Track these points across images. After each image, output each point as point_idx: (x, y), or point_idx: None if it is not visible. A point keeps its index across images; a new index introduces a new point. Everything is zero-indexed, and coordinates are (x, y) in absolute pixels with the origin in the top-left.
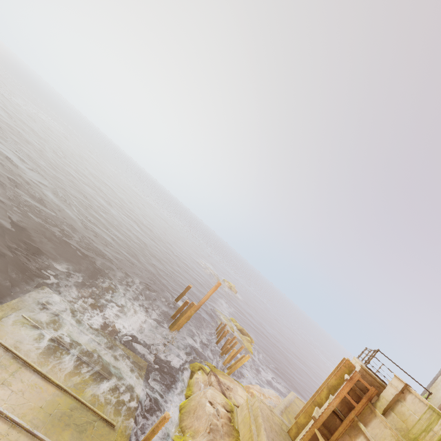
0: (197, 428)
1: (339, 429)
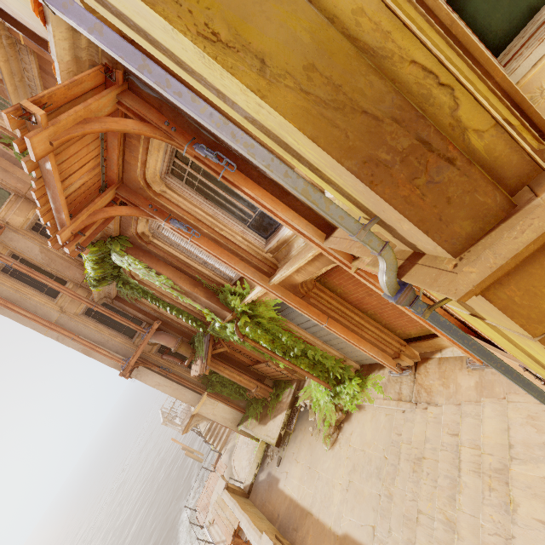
0: None
1: None
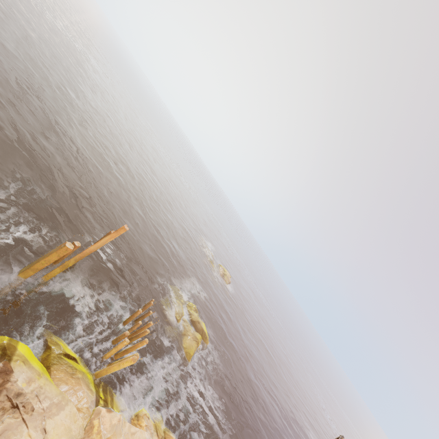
0: None
1: None
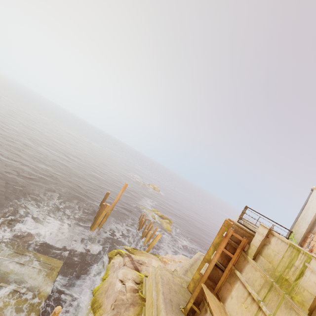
0: (105, 306)
1: (221, 279)
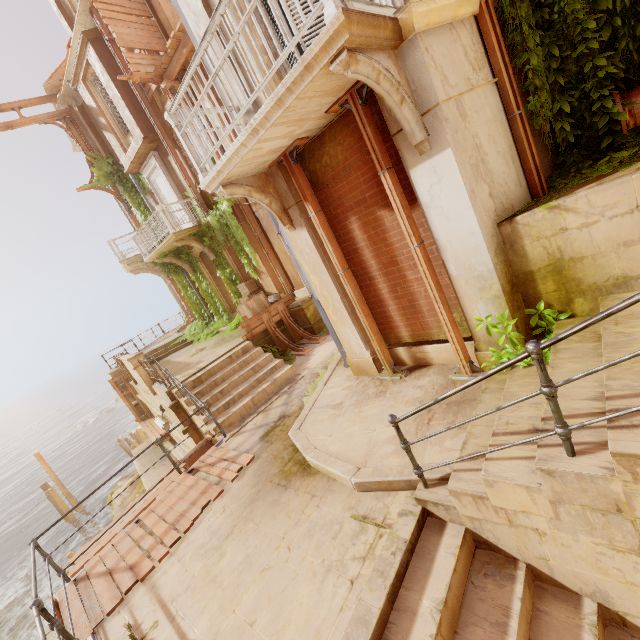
0: None
1: (143, 408)
